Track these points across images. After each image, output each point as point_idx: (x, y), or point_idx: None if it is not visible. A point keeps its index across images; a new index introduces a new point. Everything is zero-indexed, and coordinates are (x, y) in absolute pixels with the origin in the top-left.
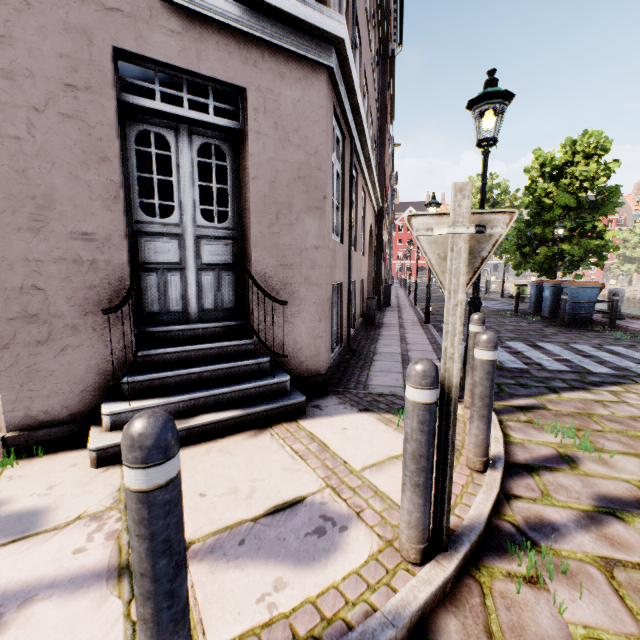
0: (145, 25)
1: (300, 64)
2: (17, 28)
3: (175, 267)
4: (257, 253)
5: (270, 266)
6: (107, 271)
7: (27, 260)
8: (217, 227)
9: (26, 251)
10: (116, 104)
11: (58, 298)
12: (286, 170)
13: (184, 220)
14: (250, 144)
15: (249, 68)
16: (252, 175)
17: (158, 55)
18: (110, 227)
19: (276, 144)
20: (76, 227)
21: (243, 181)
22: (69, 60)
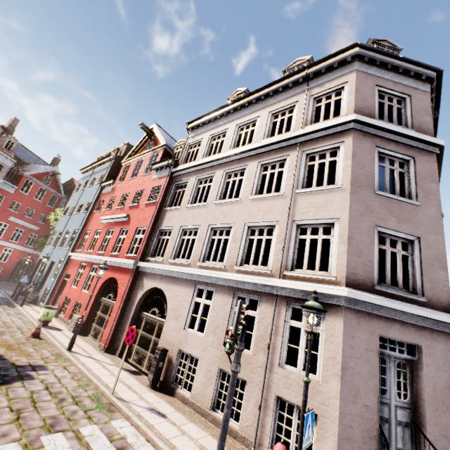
0: (388, 327)
1: (442, 333)
2: (356, 333)
3: (385, 419)
4: (428, 425)
5: (435, 434)
6: (371, 423)
7: (349, 413)
8: (403, 402)
9: (349, 410)
10: (378, 355)
11: (356, 432)
12: (440, 382)
13: (390, 397)
14: (423, 369)
15: (422, 337)
16: (425, 384)
17: (391, 336)
18: (373, 403)
19: (434, 369)
20: (364, 402)
21: (416, 381)
22: (367, 341)
